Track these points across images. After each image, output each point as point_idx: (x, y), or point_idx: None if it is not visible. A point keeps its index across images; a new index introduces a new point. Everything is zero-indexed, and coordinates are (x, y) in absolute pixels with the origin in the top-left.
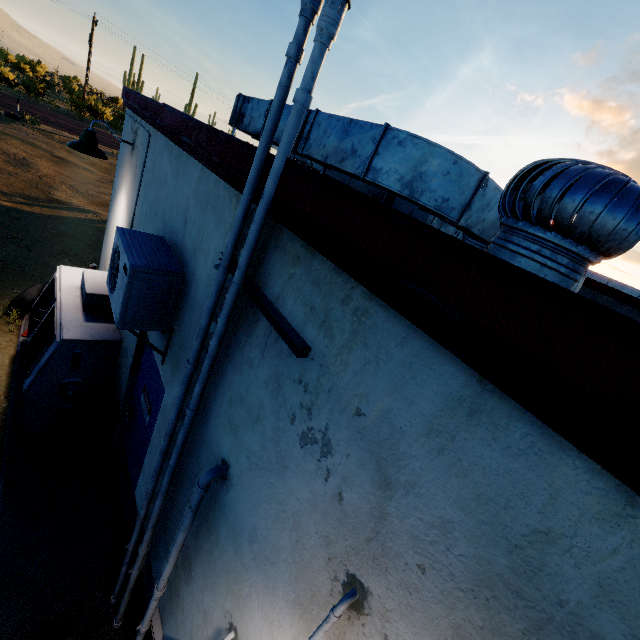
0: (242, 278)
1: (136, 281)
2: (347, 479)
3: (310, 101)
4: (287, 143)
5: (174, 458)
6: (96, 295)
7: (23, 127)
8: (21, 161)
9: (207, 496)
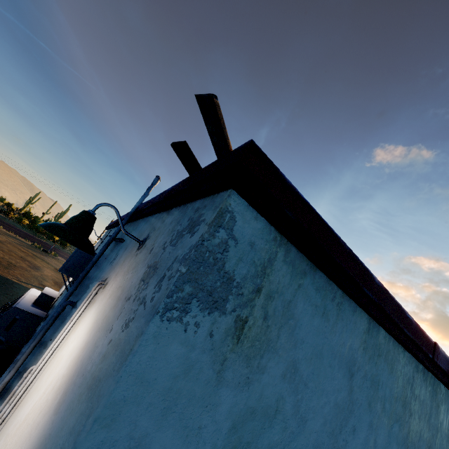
0: (115, 235)
1: (78, 252)
2: (117, 258)
3: (148, 195)
4: (140, 202)
5: (52, 315)
6: (46, 295)
7: (48, 256)
8: (37, 267)
9: (58, 325)
